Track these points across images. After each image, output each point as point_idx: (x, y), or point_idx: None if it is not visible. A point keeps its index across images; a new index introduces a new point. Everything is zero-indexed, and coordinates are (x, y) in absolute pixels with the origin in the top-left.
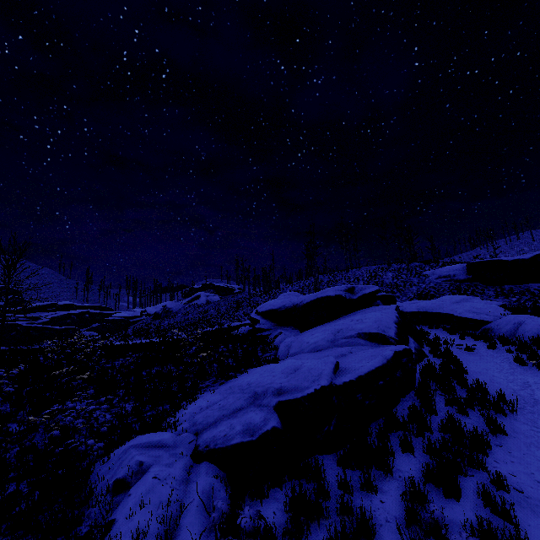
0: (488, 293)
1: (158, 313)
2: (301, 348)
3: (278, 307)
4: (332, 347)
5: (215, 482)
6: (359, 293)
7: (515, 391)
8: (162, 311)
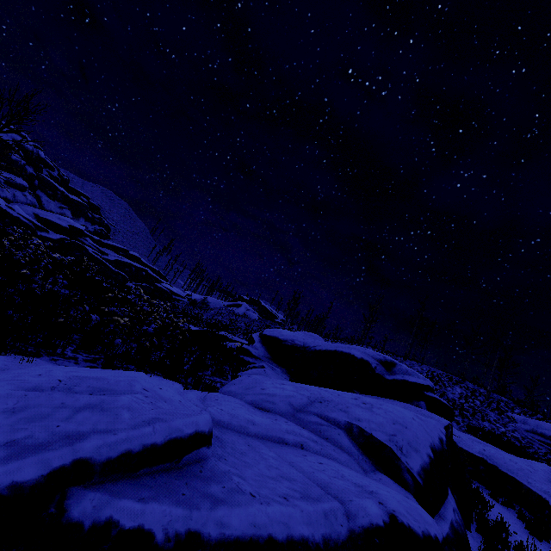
0: None
1: (196, 301)
2: (247, 390)
3: (285, 338)
4: (289, 417)
5: None
6: (399, 375)
7: None
8: (200, 301)
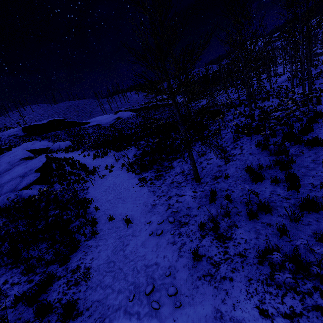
0: (39, 139)
1: None
2: None
3: None
4: (14, 166)
5: (39, 185)
6: None
7: (71, 157)
8: None
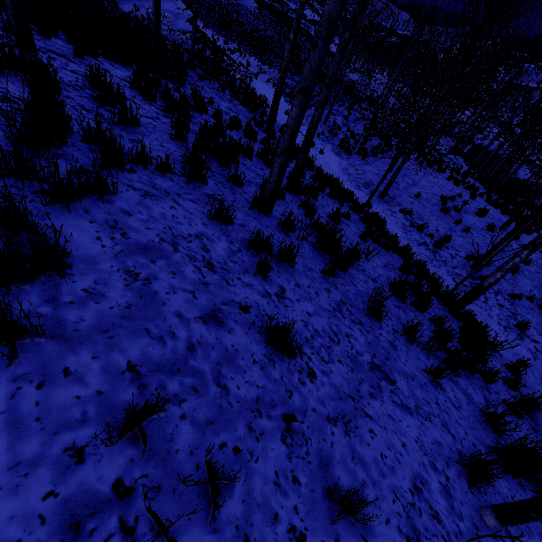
0: None
1: None
2: None
3: None
4: None
5: None
6: None
7: None
8: None
